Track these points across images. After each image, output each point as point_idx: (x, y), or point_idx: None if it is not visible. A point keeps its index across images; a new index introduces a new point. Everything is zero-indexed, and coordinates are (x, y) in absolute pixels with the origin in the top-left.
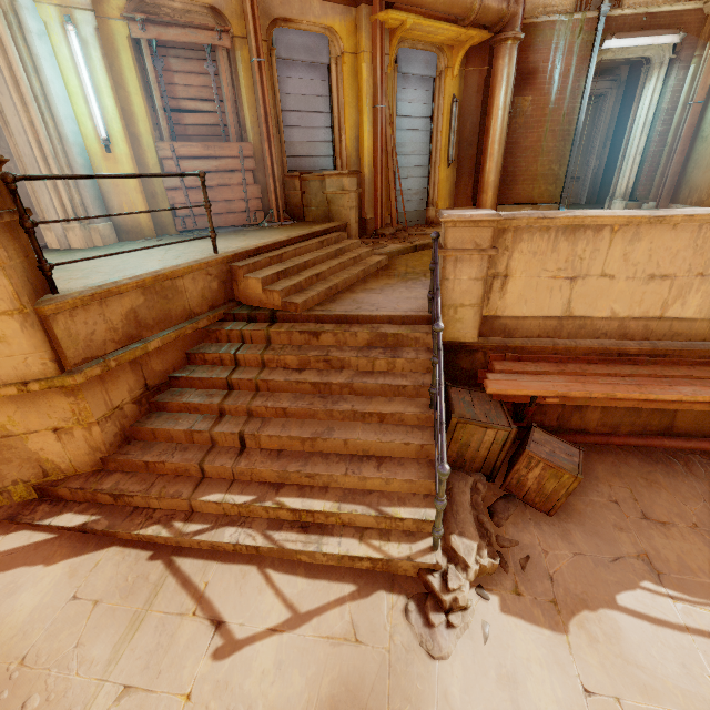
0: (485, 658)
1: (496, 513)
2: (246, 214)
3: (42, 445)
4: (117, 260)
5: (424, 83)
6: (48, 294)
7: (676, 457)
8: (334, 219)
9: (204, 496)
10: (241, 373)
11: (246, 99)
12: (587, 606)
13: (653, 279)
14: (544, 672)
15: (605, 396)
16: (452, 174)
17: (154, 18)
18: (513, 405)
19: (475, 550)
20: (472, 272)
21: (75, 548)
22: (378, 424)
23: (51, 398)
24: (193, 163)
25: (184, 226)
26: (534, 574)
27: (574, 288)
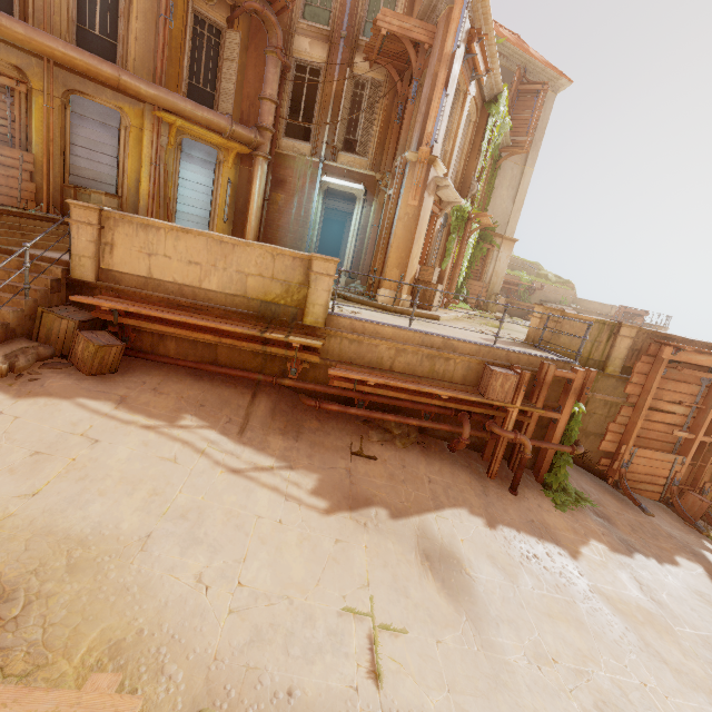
0: None
1: (46, 365)
2: (18, 200)
3: None
4: None
5: (207, 165)
6: None
7: (212, 376)
8: None
9: None
10: None
11: (36, 126)
12: (50, 396)
13: (192, 263)
14: None
15: (136, 311)
16: (228, 229)
17: None
18: (121, 331)
19: None
20: (88, 236)
21: None
22: None
23: None
24: None
25: None
26: (34, 383)
27: (151, 261)
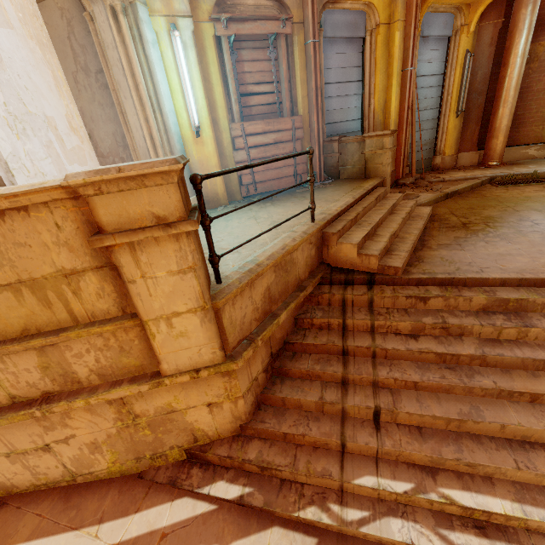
0: None
1: None
2: (294, 177)
3: (197, 417)
4: (223, 232)
5: (440, 43)
6: (212, 284)
7: None
8: (370, 175)
9: (356, 478)
10: (354, 339)
11: (299, 77)
12: None
13: None
14: None
15: None
16: (459, 123)
17: (235, 16)
18: None
19: None
20: None
21: (240, 525)
22: (529, 404)
23: (210, 379)
24: (257, 138)
25: (248, 193)
26: None
27: None
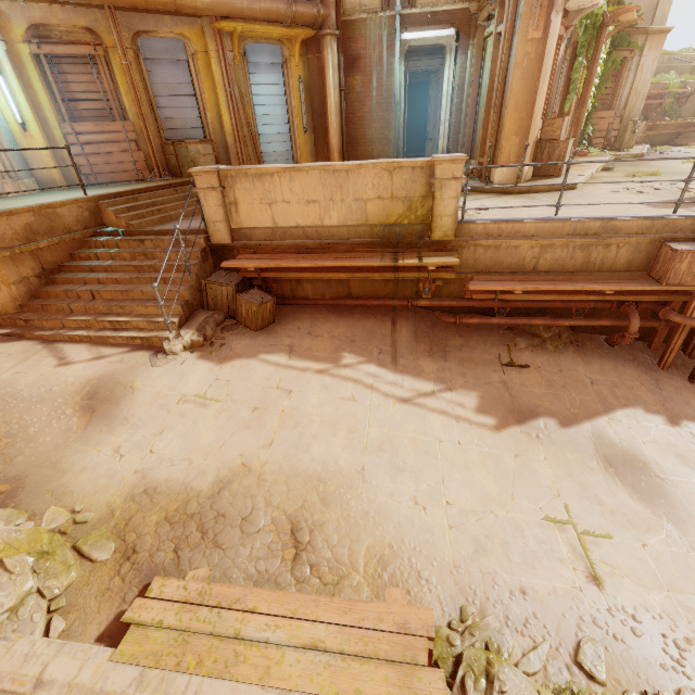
0: (177, 369)
1: (224, 329)
2: (135, 172)
3: None
4: (29, 200)
5: (274, 69)
6: None
7: (350, 310)
8: None
9: (69, 318)
10: (98, 263)
11: (123, 90)
12: (241, 357)
13: (310, 203)
14: (201, 373)
15: (277, 266)
16: (310, 139)
17: (46, 40)
18: (264, 283)
19: (190, 334)
20: (215, 201)
21: (4, 341)
22: (164, 285)
23: None
24: (89, 137)
25: (89, 181)
26: (225, 348)
27: (273, 210)
